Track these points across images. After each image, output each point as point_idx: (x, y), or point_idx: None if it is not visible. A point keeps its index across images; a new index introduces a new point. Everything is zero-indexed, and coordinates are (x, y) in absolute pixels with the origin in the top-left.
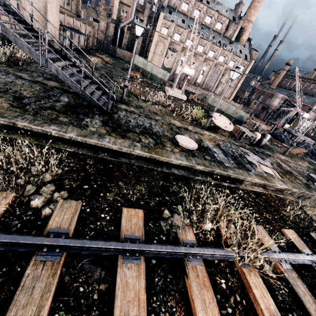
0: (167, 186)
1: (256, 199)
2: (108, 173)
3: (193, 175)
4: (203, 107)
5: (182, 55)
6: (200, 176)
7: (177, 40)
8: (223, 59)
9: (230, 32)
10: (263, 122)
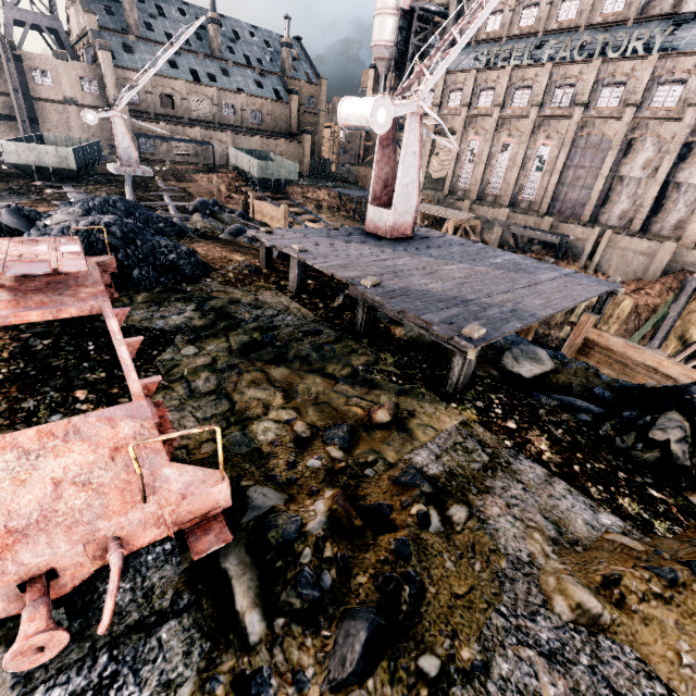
0: None
1: None
2: None
3: None
4: None
5: (472, 135)
6: None
7: (457, 105)
8: (621, 95)
9: None
10: None
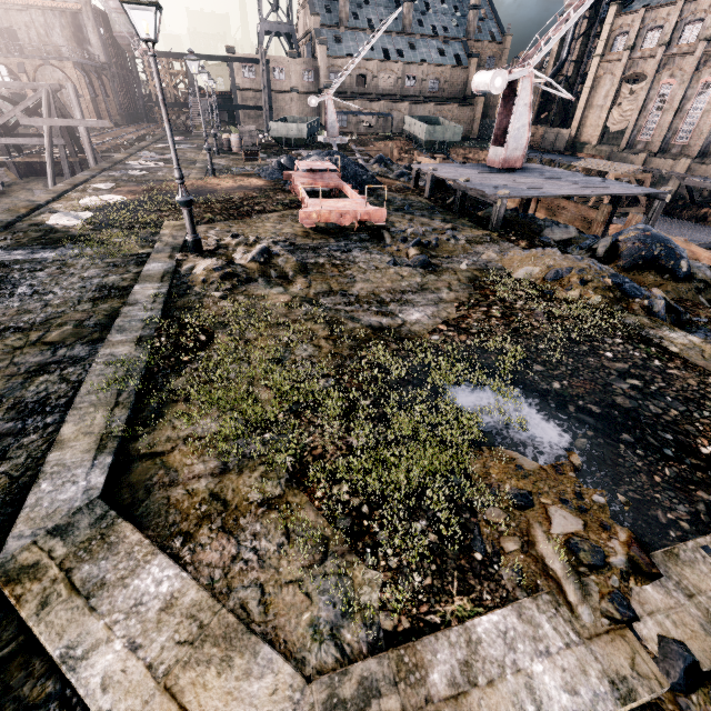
0: None
1: None
2: None
3: None
4: None
5: (665, 78)
6: None
7: (653, 46)
8: None
9: None
10: None
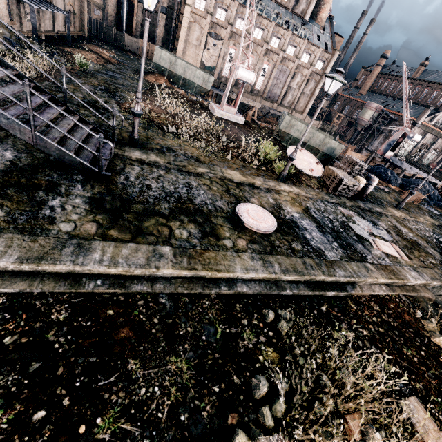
0: (233, 338)
1: (383, 315)
2: (104, 338)
3: (276, 289)
4: (271, 135)
5: (231, 44)
6: (287, 287)
7: (221, 19)
8: (294, 51)
9: (302, 6)
10: (352, 147)
